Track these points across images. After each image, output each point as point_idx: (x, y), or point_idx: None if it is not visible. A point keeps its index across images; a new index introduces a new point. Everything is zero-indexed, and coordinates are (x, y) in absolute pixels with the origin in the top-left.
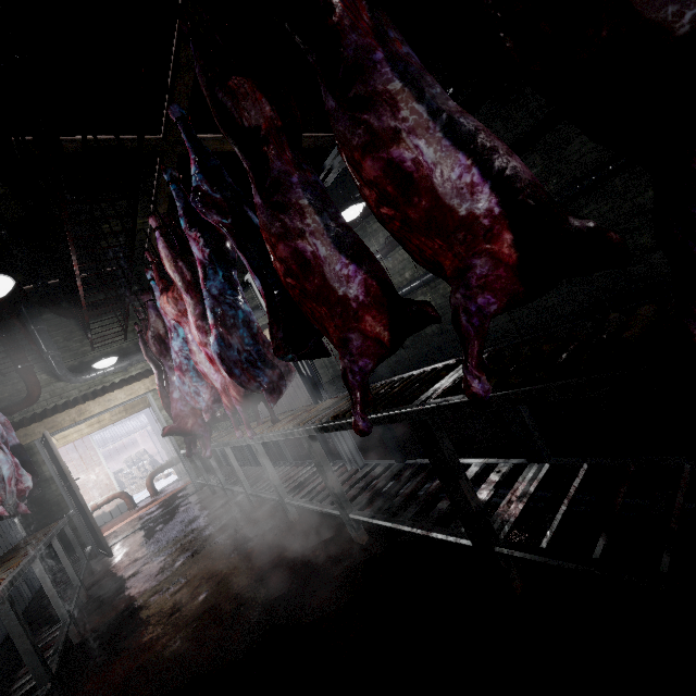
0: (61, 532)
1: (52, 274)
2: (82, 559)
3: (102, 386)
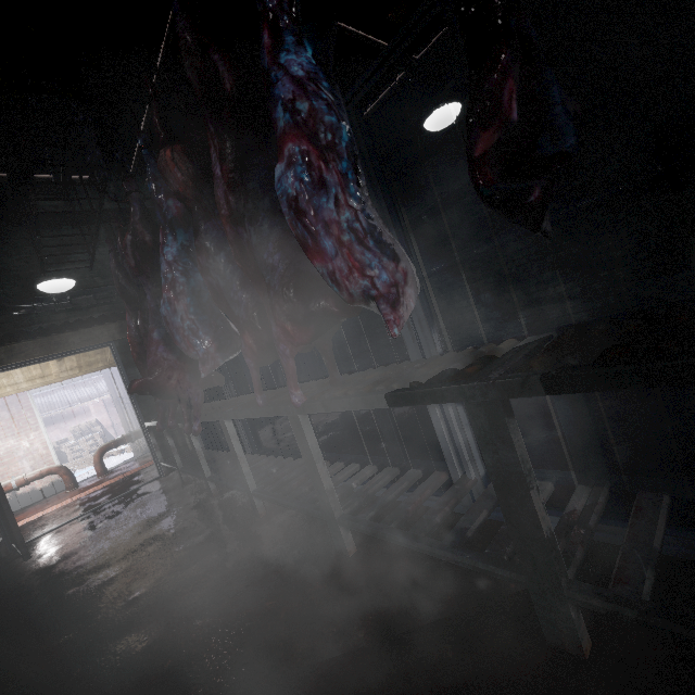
0: None
1: None
2: None
3: (50, 324)
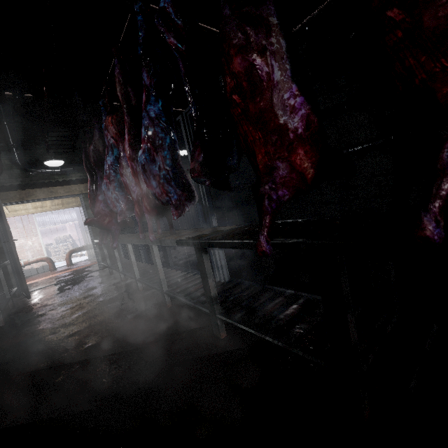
0: None
1: (29, 89)
2: (7, 295)
3: (49, 181)
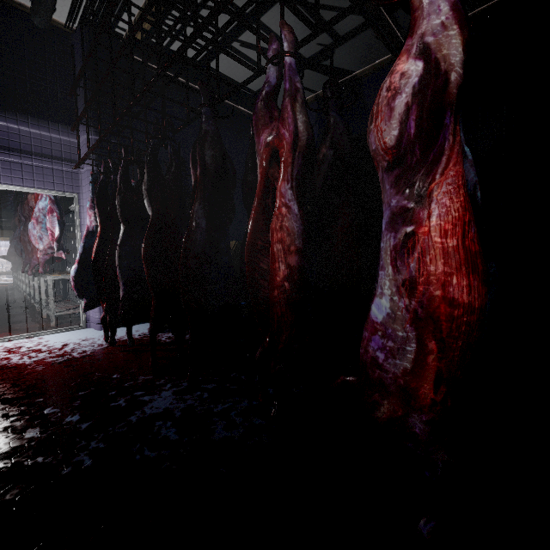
0: None
1: None
2: None
3: None
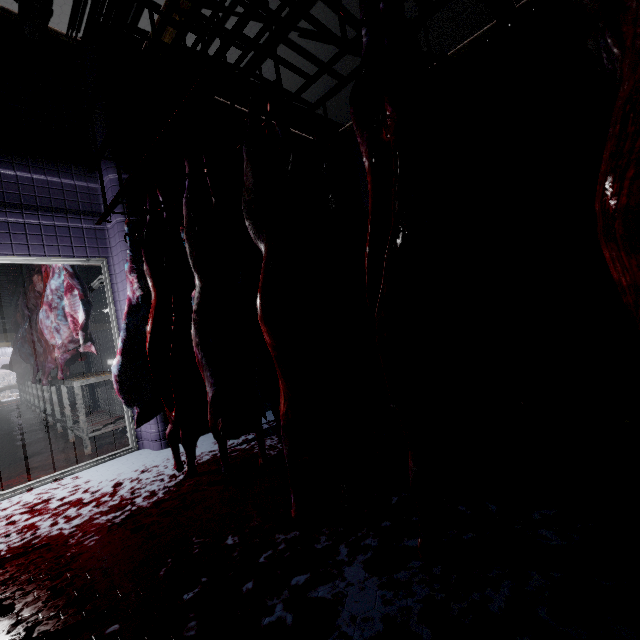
0: None
1: None
2: None
3: None
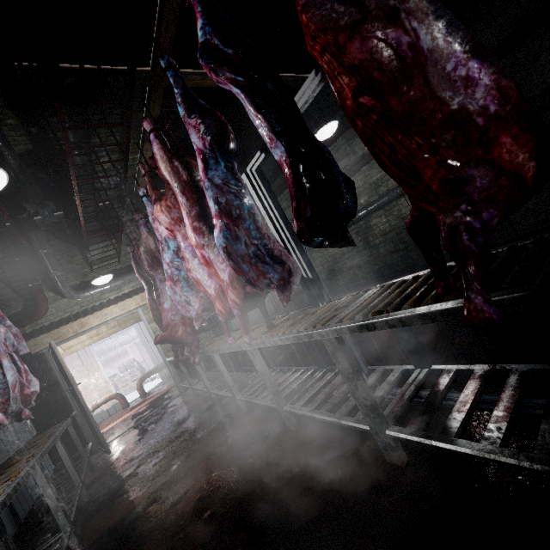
0: (66, 430)
1: (57, 206)
2: (83, 457)
3: (100, 302)
